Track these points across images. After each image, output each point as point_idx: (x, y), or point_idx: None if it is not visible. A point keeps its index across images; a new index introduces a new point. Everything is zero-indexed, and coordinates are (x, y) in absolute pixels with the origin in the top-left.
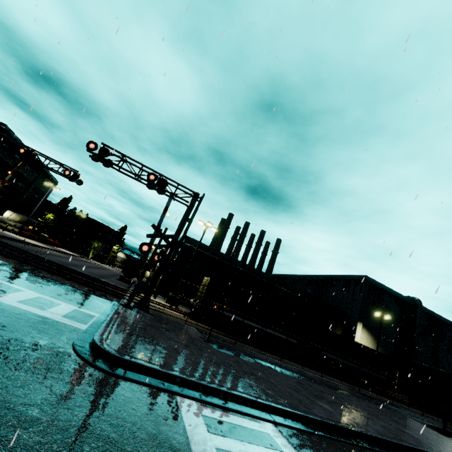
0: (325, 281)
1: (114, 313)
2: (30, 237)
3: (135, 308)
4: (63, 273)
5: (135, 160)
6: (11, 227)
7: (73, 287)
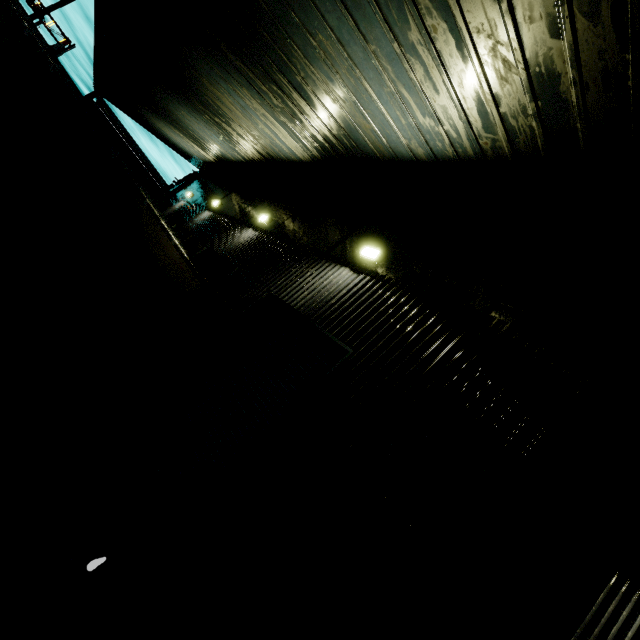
0: None
1: None
2: None
3: None
4: None
5: None
6: None
7: None
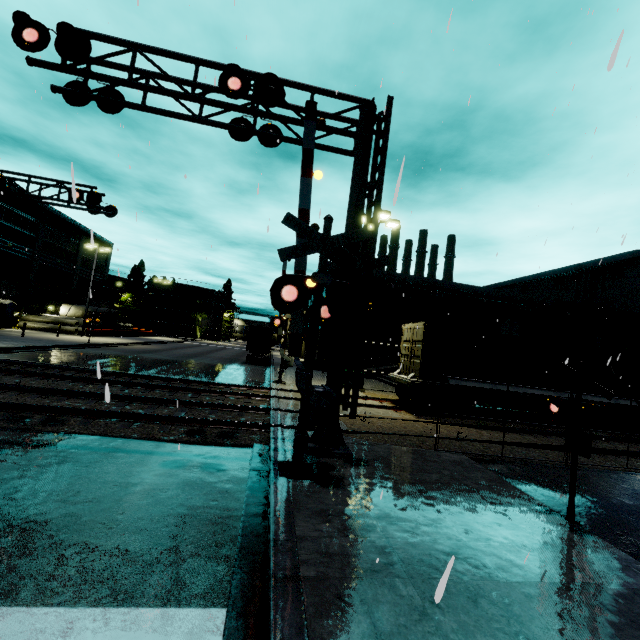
0: (598, 271)
1: (278, 594)
2: (104, 334)
3: (314, 455)
4: (131, 399)
5: (170, 52)
6: (73, 328)
7: (147, 439)
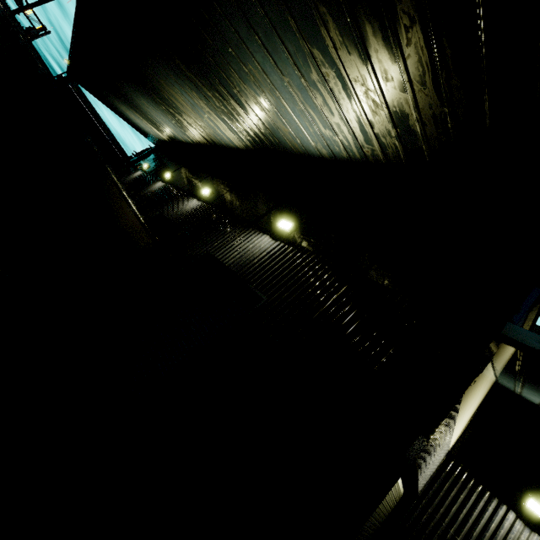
0: None
1: None
2: None
3: None
4: None
5: None
6: None
7: None
